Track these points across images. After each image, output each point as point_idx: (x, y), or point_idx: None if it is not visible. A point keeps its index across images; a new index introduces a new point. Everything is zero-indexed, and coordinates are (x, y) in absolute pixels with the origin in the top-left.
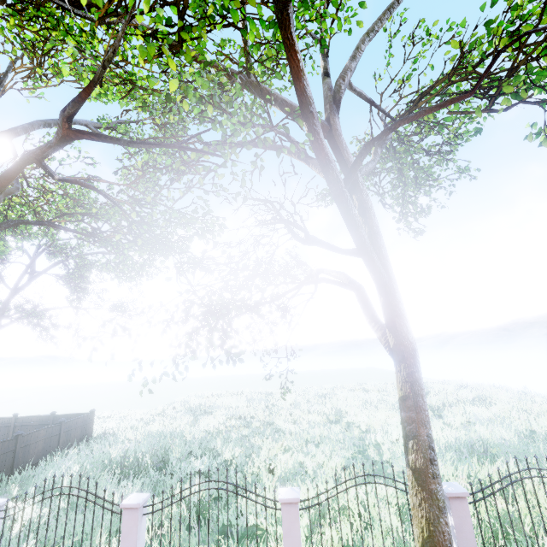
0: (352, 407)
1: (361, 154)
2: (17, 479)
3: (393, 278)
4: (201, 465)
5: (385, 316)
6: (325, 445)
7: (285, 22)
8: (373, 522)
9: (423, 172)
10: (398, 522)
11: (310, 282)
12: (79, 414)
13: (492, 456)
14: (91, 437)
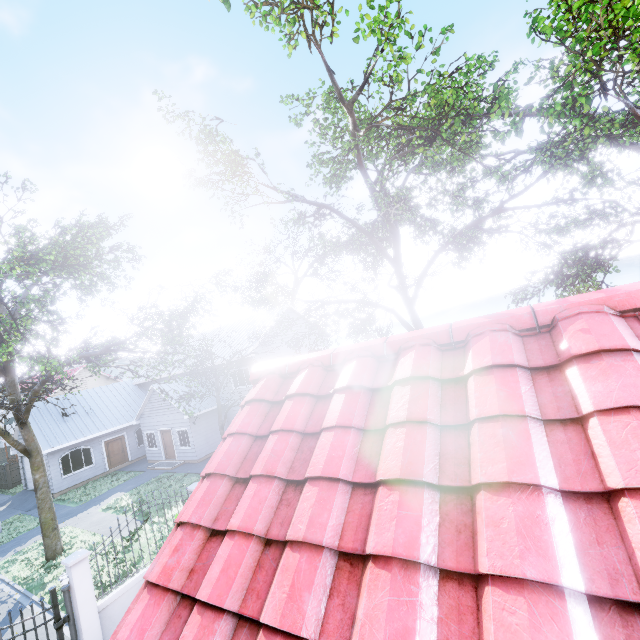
0: None
1: None
2: None
3: None
4: None
5: None
6: None
7: None
8: None
9: None
10: None
11: None
12: None
13: None
14: None
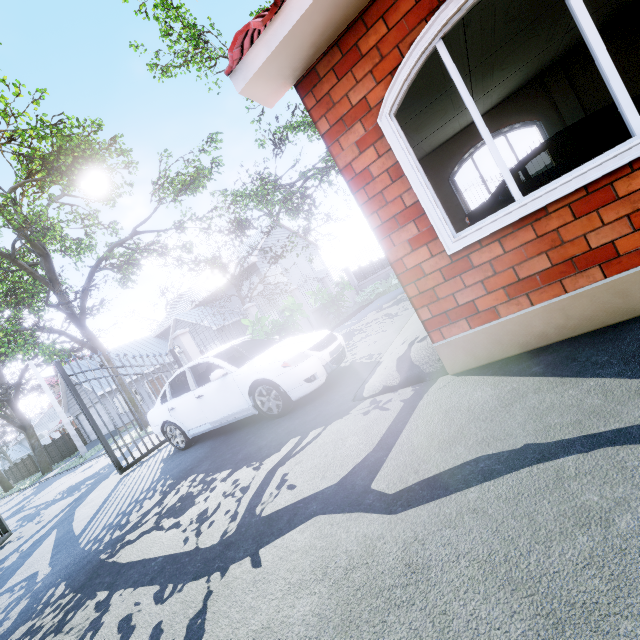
0: None
1: None
2: None
3: None
4: None
5: None
6: None
7: None
8: None
9: None
10: None
11: None
12: None
13: None
14: None
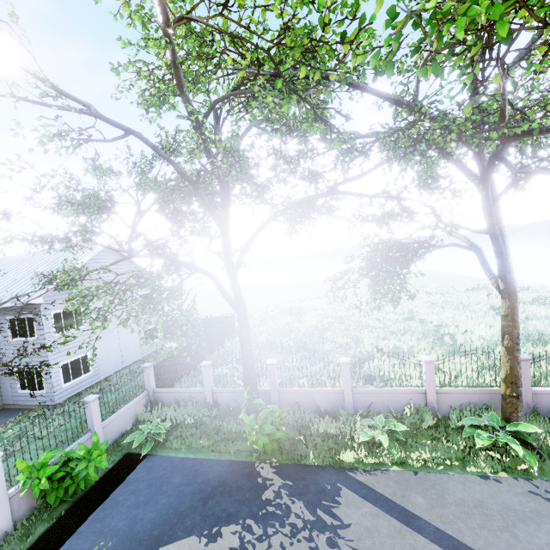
0: (421, 308)
1: (508, 188)
2: (219, 353)
3: (508, 248)
4: (327, 347)
5: (500, 272)
6: (409, 335)
7: (494, 161)
8: (457, 375)
9: (539, 147)
10: (475, 375)
11: (443, 246)
12: (224, 317)
13: (544, 342)
14: (235, 331)
